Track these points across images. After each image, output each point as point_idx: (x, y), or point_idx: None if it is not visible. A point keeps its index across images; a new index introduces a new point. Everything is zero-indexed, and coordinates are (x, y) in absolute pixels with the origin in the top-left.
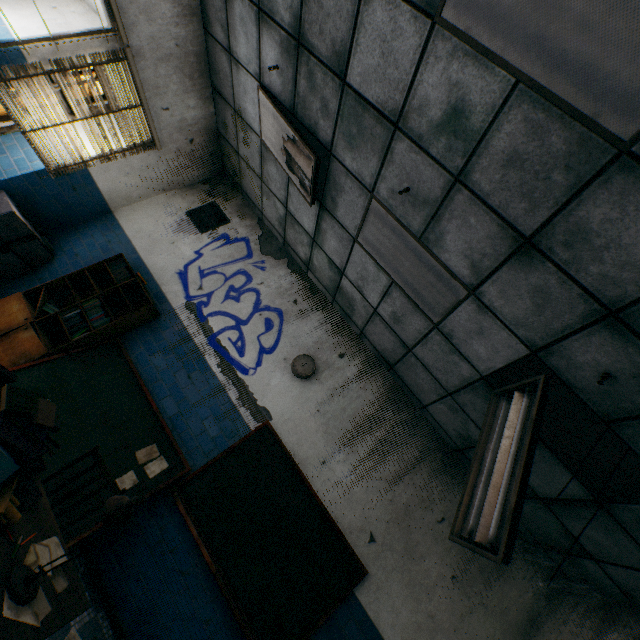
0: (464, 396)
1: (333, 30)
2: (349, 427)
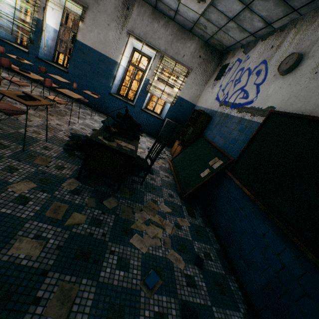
0: None
1: None
2: None
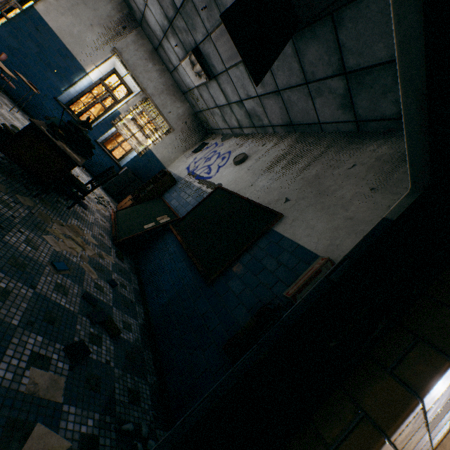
0: (306, 68)
1: (168, 1)
2: (268, 165)
